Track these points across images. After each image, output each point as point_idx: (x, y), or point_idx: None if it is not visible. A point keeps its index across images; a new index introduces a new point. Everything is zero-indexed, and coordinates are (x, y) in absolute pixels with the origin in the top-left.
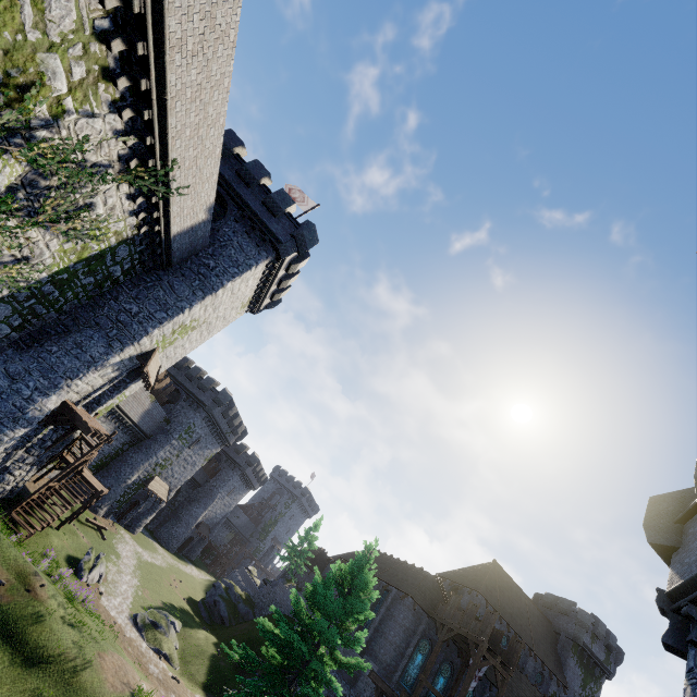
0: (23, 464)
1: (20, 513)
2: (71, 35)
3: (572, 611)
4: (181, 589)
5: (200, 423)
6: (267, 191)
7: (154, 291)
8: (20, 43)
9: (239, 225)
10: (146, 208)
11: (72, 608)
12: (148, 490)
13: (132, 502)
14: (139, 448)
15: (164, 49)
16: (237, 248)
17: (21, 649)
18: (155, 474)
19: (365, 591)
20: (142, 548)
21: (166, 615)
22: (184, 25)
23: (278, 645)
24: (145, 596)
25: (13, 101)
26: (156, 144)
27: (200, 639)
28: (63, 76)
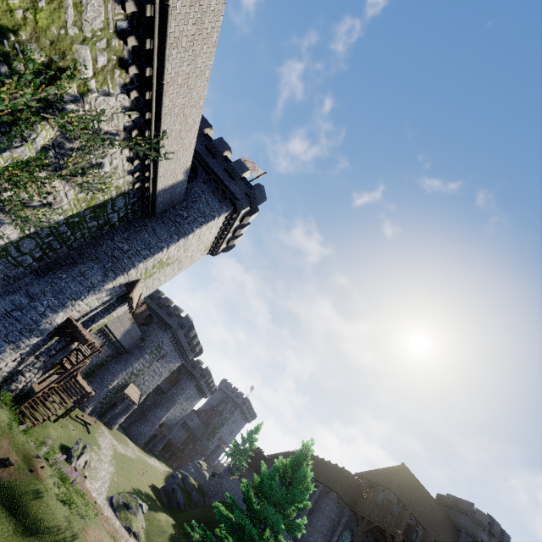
0: (32, 368)
1: (27, 407)
2: (99, 32)
3: (470, 511)
4: (146, 477)
5: (167, 341)
6: (228, 161)
7: (141, 234)
8: (62, 36)
9: (206, 186)
10: (140, 169)
11: (64, 487)
12: (124, 394)
13: (111, 404)
14: (120, 360)
15: (166, 45)
16: (205, 203)
17: (23, 520)
18: (130, 381)
19: (303, 484)
20: (117, 442)
21: (135, 498)
22: (181, 27)
23: (231, 527)
24: (119, 481)
25: (53, 81)
26: (152, 118)
27: (162, 521)
28: (90, 63)
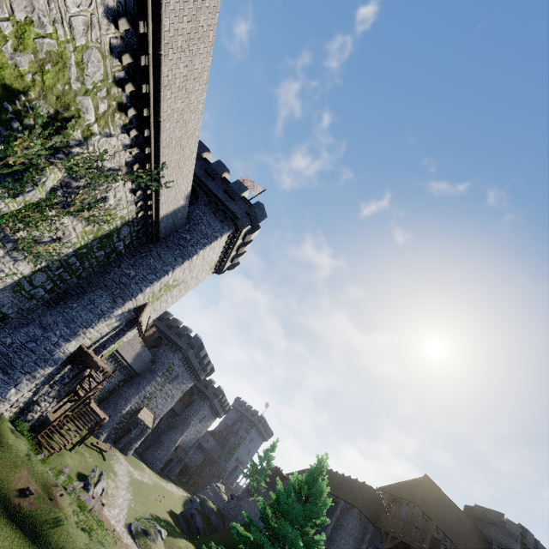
0: (47, 397)
1: (43, 437)
2: (99, 83)
3: (500, 522)
4: (164, 503)
5: (178, 362)
6: (227, 182)
7: (146, 259)
8: (67, 91)
9: (207, 208)
10: (143, 198)
11: (83, 515)
12: (138, 419)
13: (125, 429)
14: (132, 384)
15: (160, 88)
16: (207, 225)
17: (45, 548)
18: (143, 405)
19: (320, 499)
20: (133, 468)
21: (154, 524)
22: (174, 71)
23: (250, 547)
24: (136, 508)
25: (59, 129)
26: (152, 152)
27: (181, 547)
28: (93, 111)
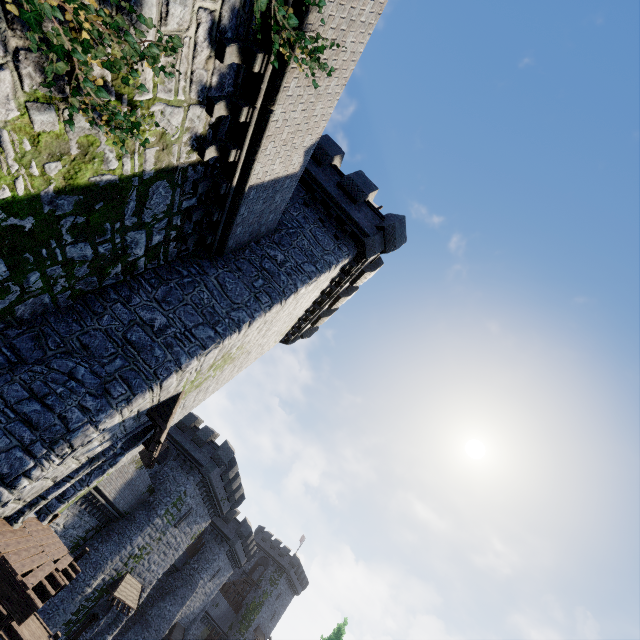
0: None
1: None
2: None
3: None
4: None
5: (193, 489)
6: (340, 173)
7: (193, 291)
8: None
9: (309, 210)
10: (229, 96)
11: None
12: (114, 598)
13: (87, 616)
14: (109, 533)
15: None
16: (311, 239)
17: None
18: (125, 570)
19: None
20: None
21: None
22: None
23: None
24: None
25: None
26: None
27: None
28: None
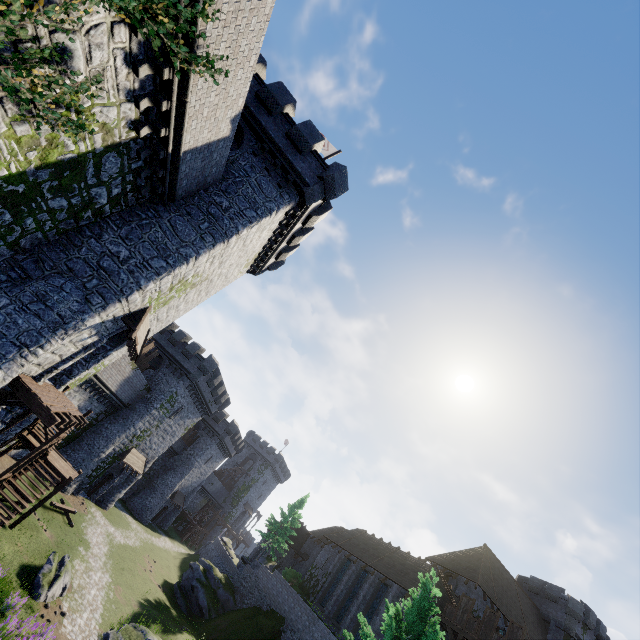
0: None
1: None
2: None
3: (561, 598)
4: (155, 573)
5: (183, 391)
6: (291, 121)
7: (150, 231)
8: None
9: (257, 160)
10: (151, 92)
11: None
12: (124, 464)
13: (105, 475)
14: (116, 418)
15: None
16: (255, 187)
17: None
18: (131, 446)
19: None
20: (114, 526)
21: (143, 632)
22: None
23: None
24: (117, 597)
25: None
26: None
27: None
28: None
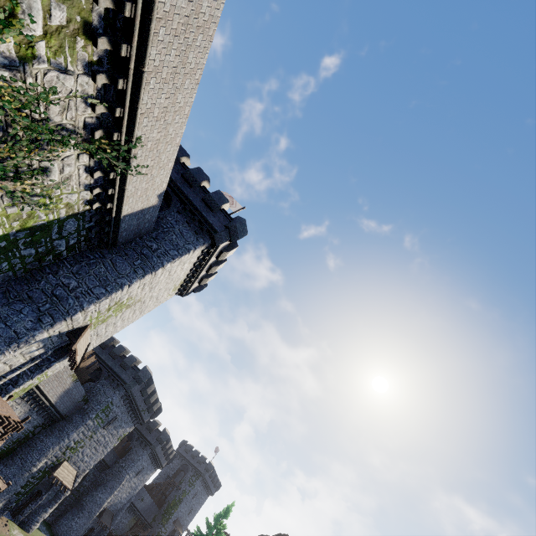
0: None
1: None
2: None
3: None
4: None
5: (118, 401)
6: (206, 191)
7: (95, 267)
8: None
9: (180, 216)
10: (102, 184)
11: None
12: (54, 478)
13: (33, 493)
14: (52, 430)
15: (151, 17)
16: (178, 234)
17: None
18: (64, 458)
19: None
20: None
21: None
22: None
23: None
24: None
25: None
26: (124, 117)
27: None
28: (40, 15)
